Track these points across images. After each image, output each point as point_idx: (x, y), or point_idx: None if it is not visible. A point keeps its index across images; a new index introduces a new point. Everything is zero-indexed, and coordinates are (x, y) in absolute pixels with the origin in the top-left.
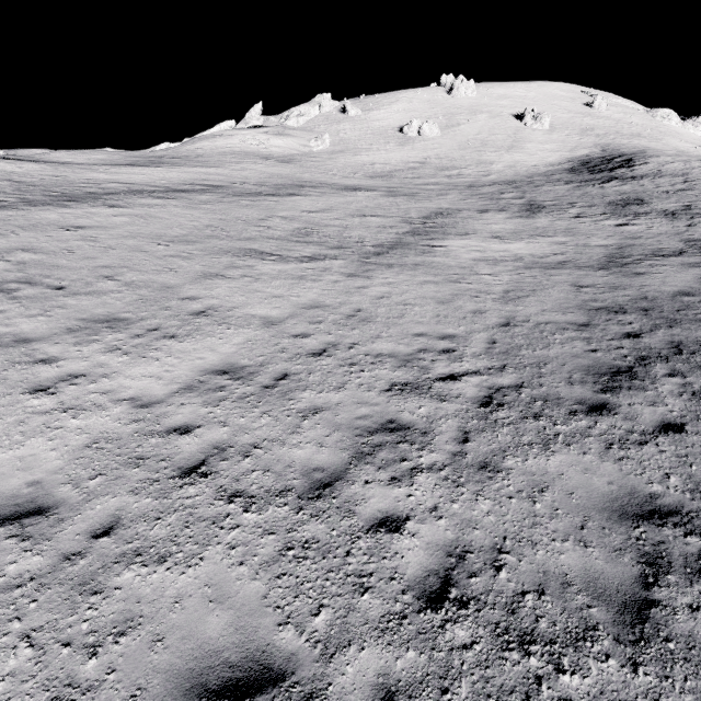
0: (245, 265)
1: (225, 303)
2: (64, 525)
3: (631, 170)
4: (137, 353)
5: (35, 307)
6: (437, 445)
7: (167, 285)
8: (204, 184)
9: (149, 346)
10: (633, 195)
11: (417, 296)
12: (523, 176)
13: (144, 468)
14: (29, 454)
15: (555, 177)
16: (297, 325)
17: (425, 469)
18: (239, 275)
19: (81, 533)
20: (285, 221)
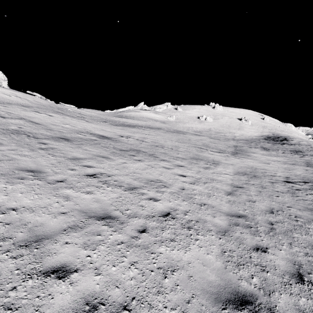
0: (205, 151)
1: (215, 159)
2: (250, 190)
3: (288, 142)
4: (213, 165)
5: (174, 152)
6: (309, 191)
7: (194, 152)
8: (153, 126)
9: (213, 165)
10: (296, 149)
11: (262, 165)
12: (249, 139)
13: (250, 185)
14: (223, 179)
15: (262, 141)
16: (240, 167)
17: (311, 194)
18: (208, 153)
19: (256, 191)
20: (196, 141)
